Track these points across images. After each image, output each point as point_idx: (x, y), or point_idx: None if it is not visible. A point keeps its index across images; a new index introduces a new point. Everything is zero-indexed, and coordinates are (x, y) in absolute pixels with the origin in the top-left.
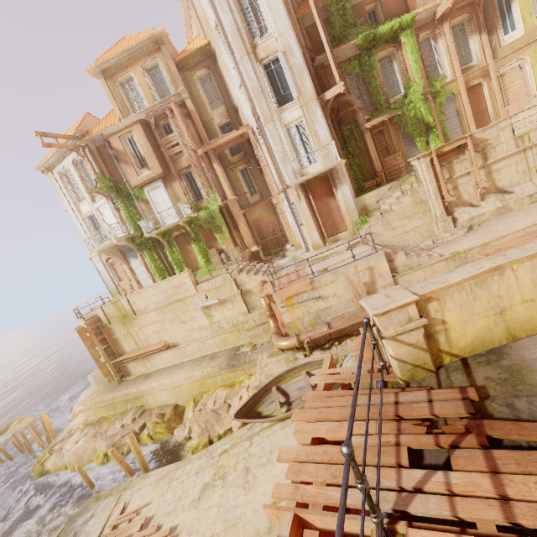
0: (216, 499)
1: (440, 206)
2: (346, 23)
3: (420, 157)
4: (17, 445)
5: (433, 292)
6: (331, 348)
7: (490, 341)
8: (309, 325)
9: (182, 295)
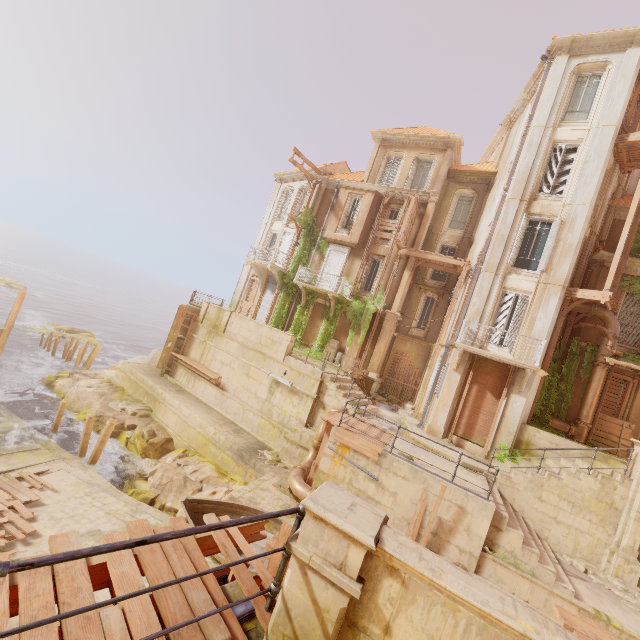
0: None
1: (636, 537)
2: None
3: None
4: (66, 348)
5: (406, 566)
6: None
7: None
8: None
9: (269, 352)
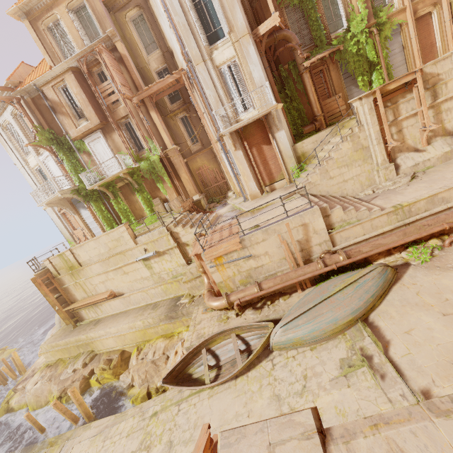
0: None
1: (383, 152)
2: None
3: (363, 97)
4: None
5: None
6: (264, 308)
7: None
8: (240, 284)
9: (122, 248)
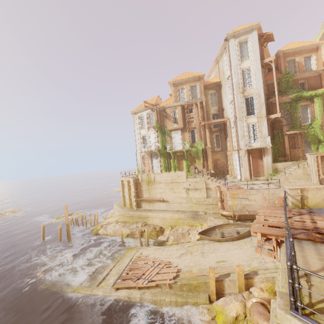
0: (189, 257)
1: (317, 179)
2: (288, 86)
3: (311, 154)
4: (82, 220)
5: (305, 188)
6: (247, 222)
7: (319, 206)
8: (239, 209)
9: (178, 180)
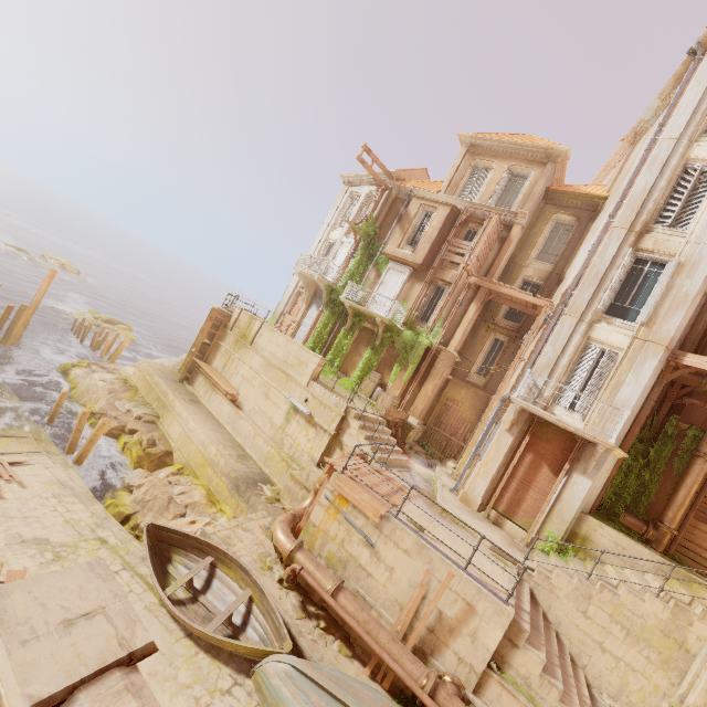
0: (18, 565)
1: None
2: None
3: None
4: (95, 337)
5: None
6: (311, 619)
7: None
8: (326, 557)
9: (294, 373)
